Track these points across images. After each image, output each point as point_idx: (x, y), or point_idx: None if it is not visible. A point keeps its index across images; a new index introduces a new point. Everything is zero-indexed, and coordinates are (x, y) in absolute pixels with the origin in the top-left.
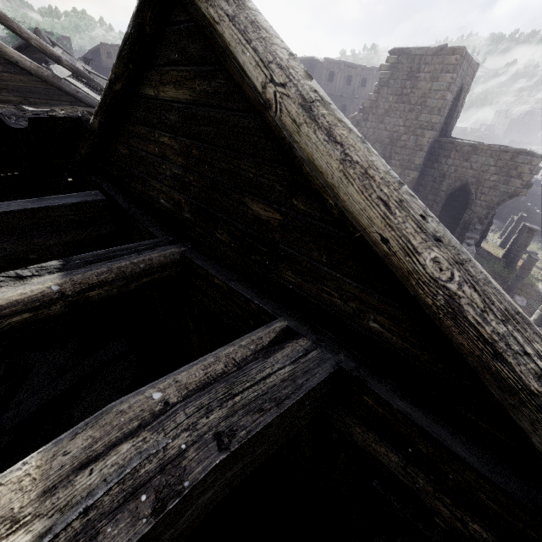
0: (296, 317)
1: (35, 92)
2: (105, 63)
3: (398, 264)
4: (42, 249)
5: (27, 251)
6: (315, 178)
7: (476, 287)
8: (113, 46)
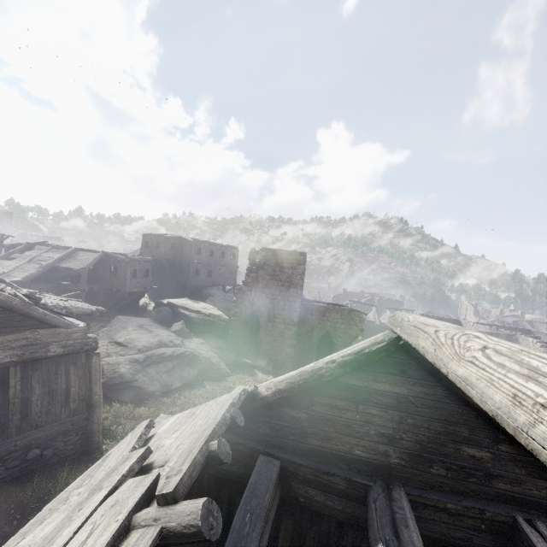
0: (515, 509)
1: None
2: None
3: None
4: None
5: None
6: None
7: None
8: None
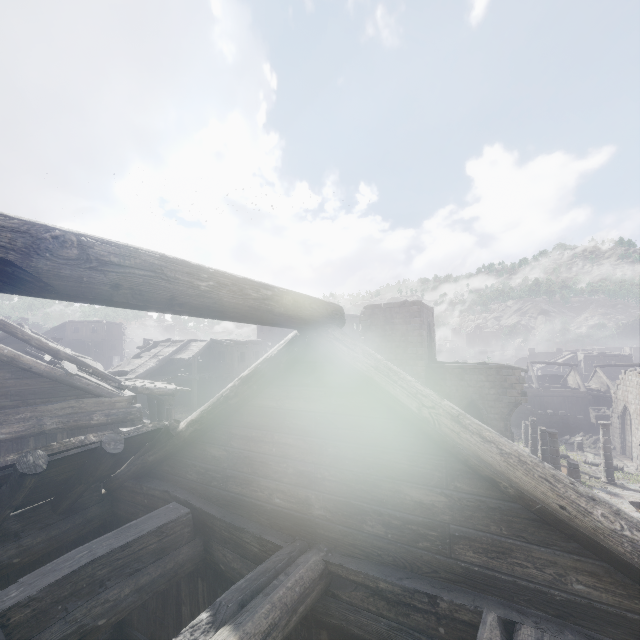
0: (496, 603)
1: (39, 392)
2: (69, 338)
3: (583, 524)
4: (116, 605)
5: (99, 615)
6: (485, 468)
7: (639, 530)
8: (82, 321)
